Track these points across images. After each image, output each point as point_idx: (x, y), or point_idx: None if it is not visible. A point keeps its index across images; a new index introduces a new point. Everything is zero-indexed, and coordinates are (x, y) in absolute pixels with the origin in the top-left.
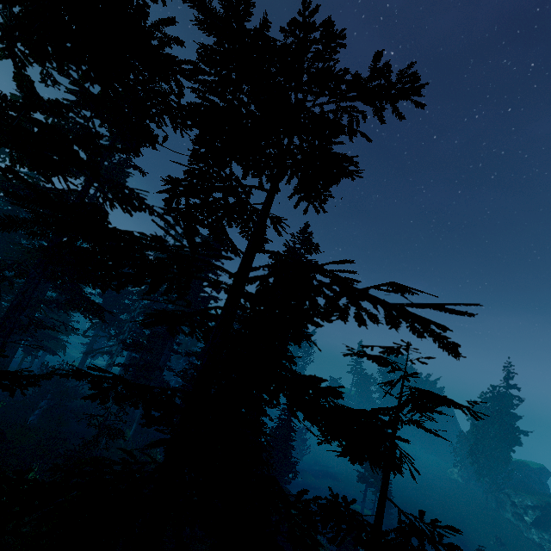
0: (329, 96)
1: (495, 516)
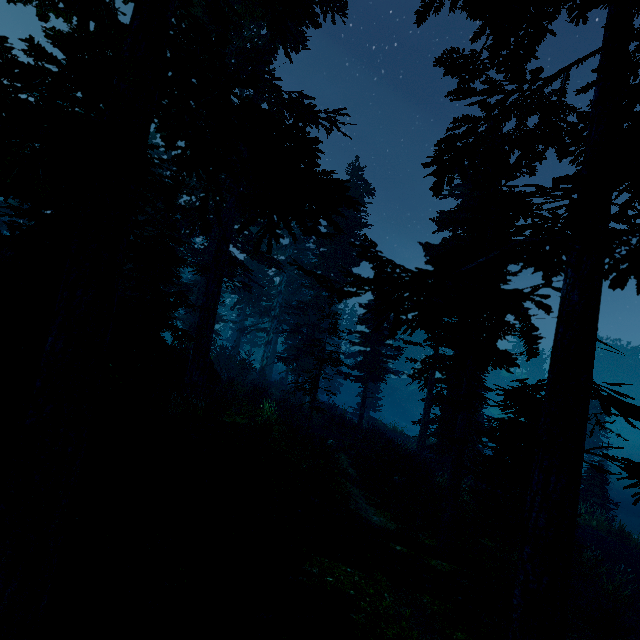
0: None
1: None
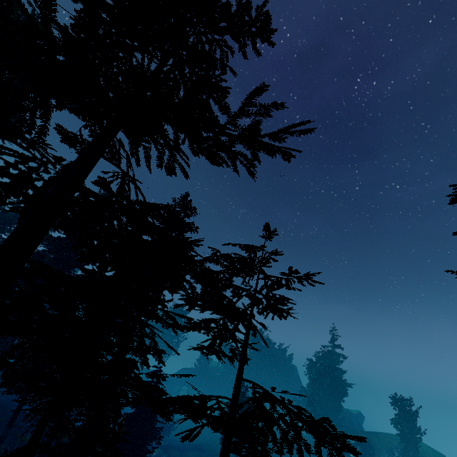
0: (206, 26)
1: None
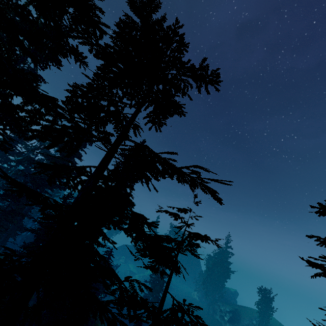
0: (177, 71)
1: (211, 318)
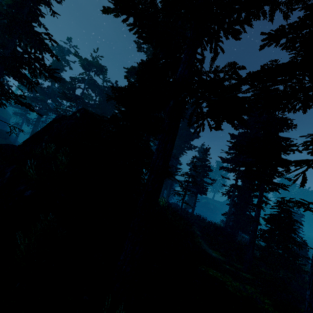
0: None
1: None
